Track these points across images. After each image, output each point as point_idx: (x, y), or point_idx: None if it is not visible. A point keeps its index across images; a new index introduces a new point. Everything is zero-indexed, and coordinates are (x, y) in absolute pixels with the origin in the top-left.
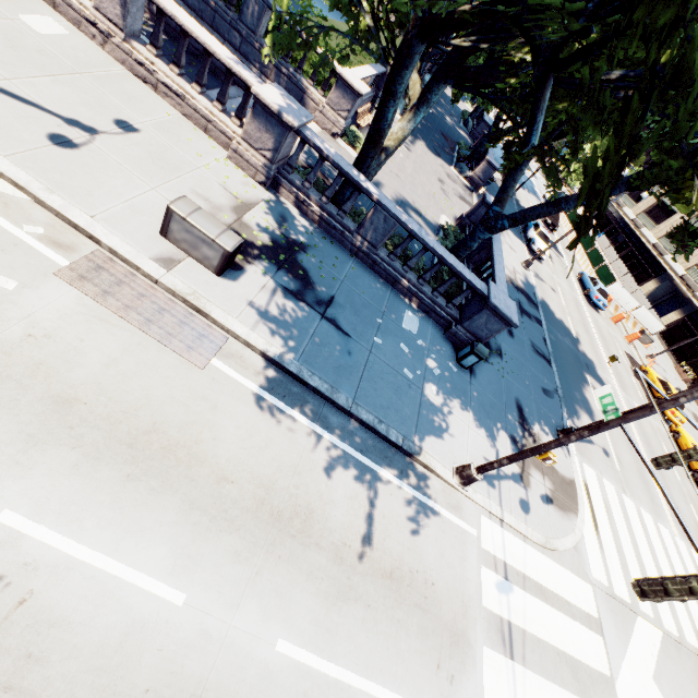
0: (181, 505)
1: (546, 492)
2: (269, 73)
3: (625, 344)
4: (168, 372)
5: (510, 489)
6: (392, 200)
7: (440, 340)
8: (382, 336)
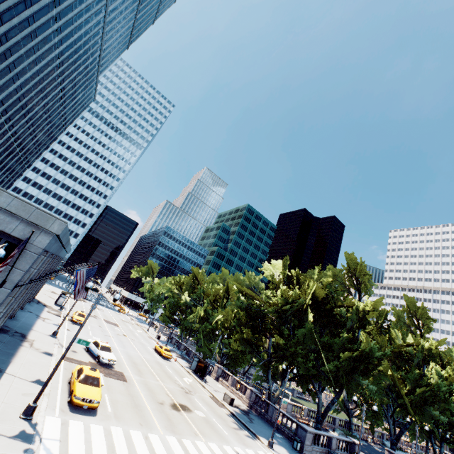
0: (210, 408)
1: None
2: None
3: None
4: (215, 405)
5: None
6: None
7: (289, 443)
8: (264, 428)
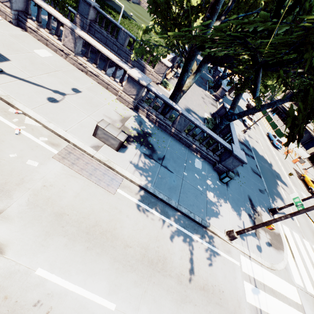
0: (110, 260)
1: (268, 240)
2: (129, 61)
3: (292, 164)
4: (100, 197)
5: (251, 240)
6: (183, 109)
7: (211, 171)
8: (187, 171)
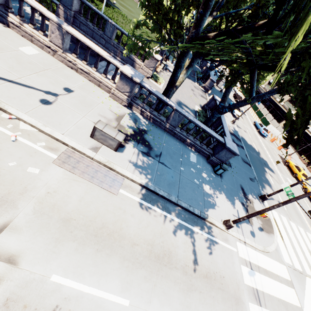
0: (120, 259)
1: (260, 226)
2: (118, 54)
3: (277, 151)
4: (104, 199)
5: (245, 227)
6: (175, 102)
7: (206, 164)
8: (183, 166)
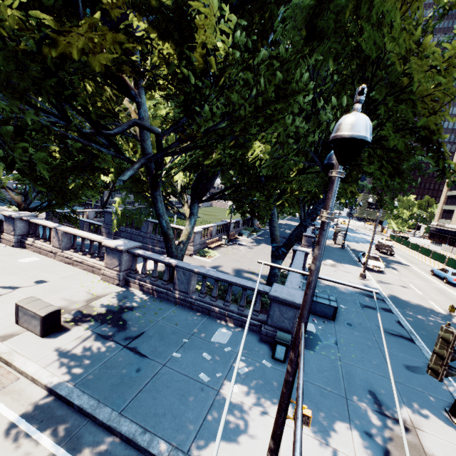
0: None
1: None
2: (156, 244)
3: None
4: None
5: None
6: (229, 271)
7: (254, 344)
8: (183, 351)
